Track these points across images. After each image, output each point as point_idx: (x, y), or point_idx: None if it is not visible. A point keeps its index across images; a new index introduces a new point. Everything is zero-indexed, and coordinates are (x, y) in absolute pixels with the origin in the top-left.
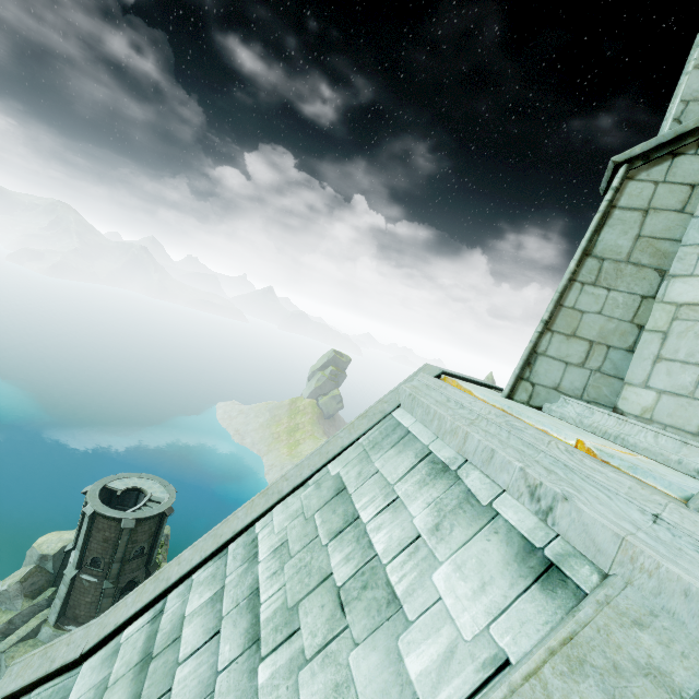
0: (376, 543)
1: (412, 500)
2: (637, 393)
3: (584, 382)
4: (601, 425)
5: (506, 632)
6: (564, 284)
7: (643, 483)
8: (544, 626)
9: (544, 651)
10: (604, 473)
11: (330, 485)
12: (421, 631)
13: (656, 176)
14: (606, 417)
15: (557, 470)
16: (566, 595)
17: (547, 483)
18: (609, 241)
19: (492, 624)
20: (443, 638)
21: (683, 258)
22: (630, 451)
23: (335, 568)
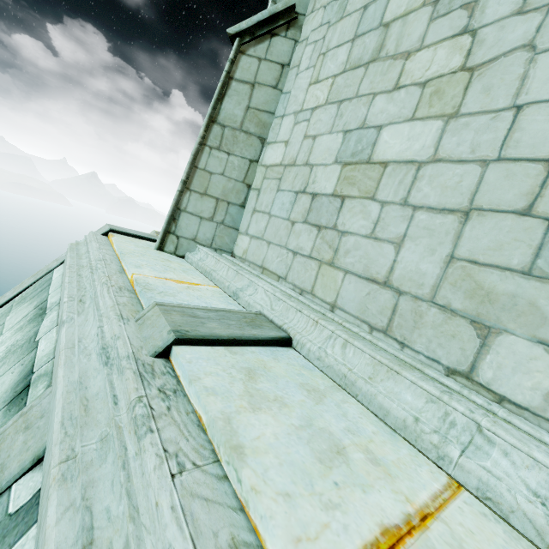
0: None
1: (0, 346)
2: (242, 240)
3: (213, 233)
4: (205, 265)
5: None
6: (196, 147)
7: (137, 303)
8: None
9: None
10: (105, 298)
11: None
12: None
13: (260, 53)
14: (212, 259)
15: (89, 301)
16: (13, 412)
17: (65, 313)
18: (229, 110)
19: None
20: None
21: (274, 128)
22: (208, 283)
23: None
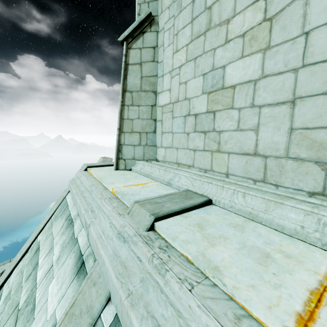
0: (38, 277)
1: (56, 245)
2: (160, 151)
3: (143, 152)
4: (145, 171)
5: (60, 309)
6: (120, 108)
7: (122, 204)
8: (71, 299)
9: (64, 315)
10: (105, 206)
11: (35, 248)
12: (35, 323)
13: (139, 45)
14: (148, 166)
15: (96, 209)
16: (82, 278)
17: (87, 220)
18: (131, 82)
19: (57, 306)
20: (41, 323)
21: (159, 84)
22: (151, 181)
23: (21, 299)
